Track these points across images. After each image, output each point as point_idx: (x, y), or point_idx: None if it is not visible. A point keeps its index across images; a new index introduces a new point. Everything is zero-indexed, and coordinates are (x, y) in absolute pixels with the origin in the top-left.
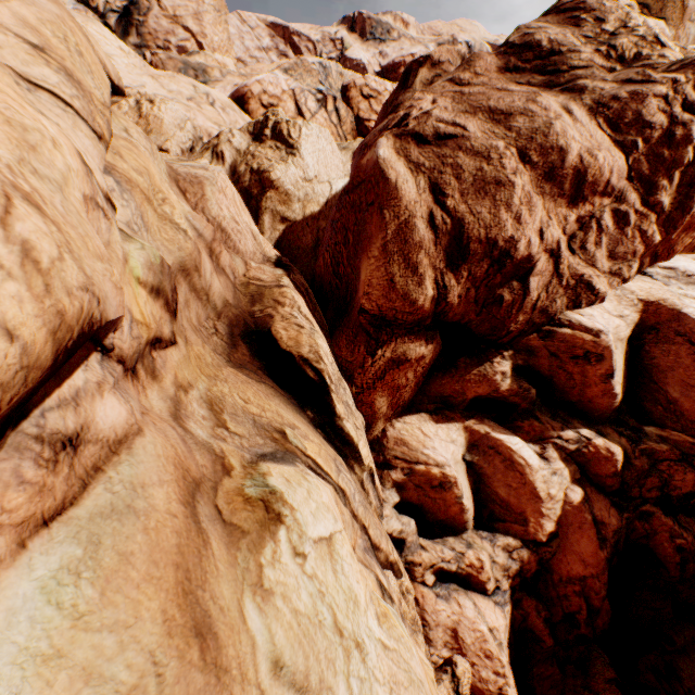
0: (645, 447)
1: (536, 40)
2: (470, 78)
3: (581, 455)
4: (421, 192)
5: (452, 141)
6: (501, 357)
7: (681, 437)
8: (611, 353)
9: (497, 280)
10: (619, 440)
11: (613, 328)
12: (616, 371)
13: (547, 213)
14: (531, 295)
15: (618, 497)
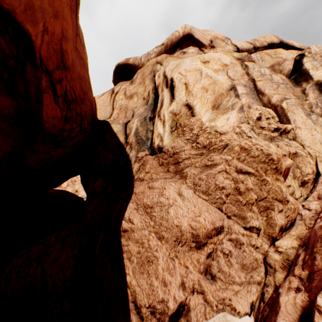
0: None
1: None
2: None
3: None
4: None
5: None
6: None
7: None
8: None
9: None
10: None
11: None
12: None
13: None
14: None
15: None
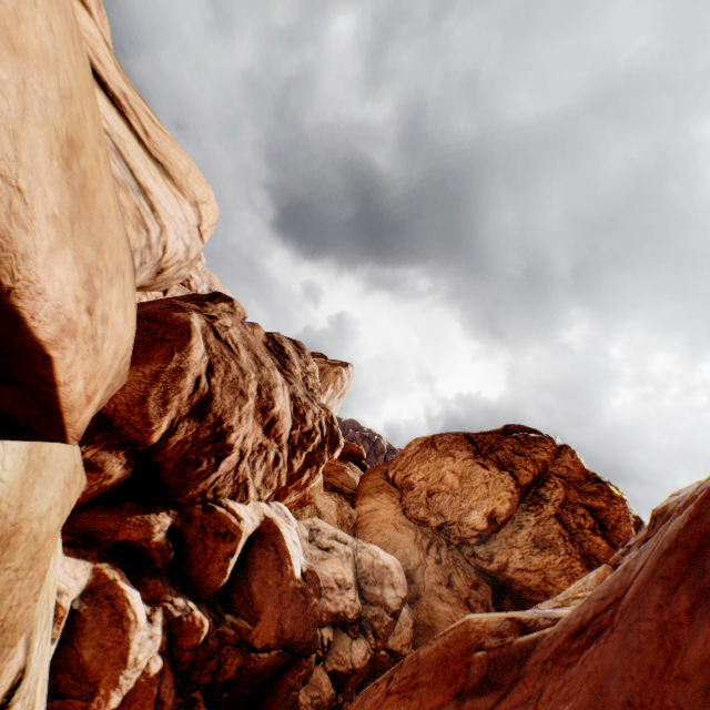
0: (222, 630)
1: (284, 346)
2: (251, 332)
3: (180, 623)
4: (203, 362)
5: (233, 352)
6: (168, 513)
7: (246, 623)
8: (242, 537)
9: (208, 448)
10: (210, 618)
11: (247, 522)
12: (237, 553)
13: (253, 428)
14: (218, 473)
15: (183, 679)
